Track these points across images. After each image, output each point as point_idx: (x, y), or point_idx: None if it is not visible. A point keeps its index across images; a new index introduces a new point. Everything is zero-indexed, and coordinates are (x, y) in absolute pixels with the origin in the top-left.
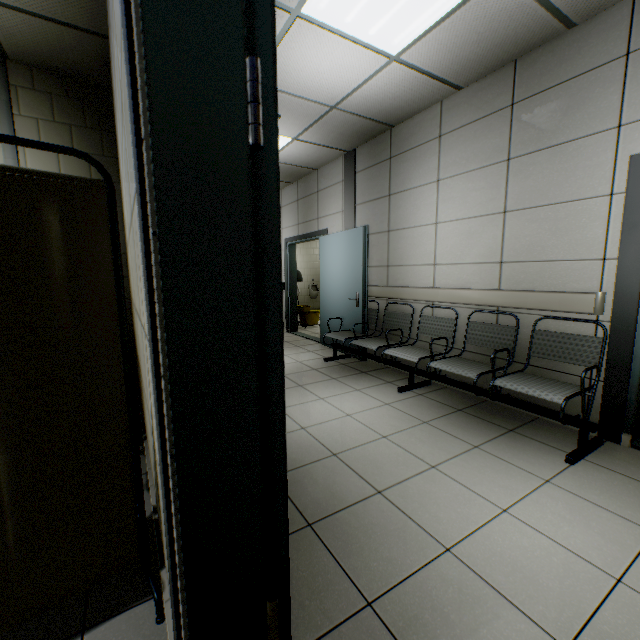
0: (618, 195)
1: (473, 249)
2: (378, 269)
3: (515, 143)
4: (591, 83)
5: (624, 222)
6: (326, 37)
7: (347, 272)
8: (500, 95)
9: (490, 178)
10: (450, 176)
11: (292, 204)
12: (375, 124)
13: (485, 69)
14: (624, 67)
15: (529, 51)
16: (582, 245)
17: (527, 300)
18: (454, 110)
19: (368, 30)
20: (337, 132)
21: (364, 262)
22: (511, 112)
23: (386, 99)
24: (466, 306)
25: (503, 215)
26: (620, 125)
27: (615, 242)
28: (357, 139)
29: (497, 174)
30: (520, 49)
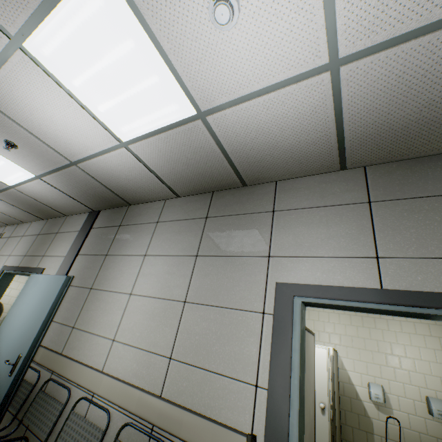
0: (268, 315)
1: (151, 333)
2: (64, 327)
3: (204, 244)
4: (253, 221)
5: (273, 345)
6: (56, 88)
7: (28, 322)
8: (201, 209)
9: (182, 266)
10: (155, 254)
11: (33, 236)
12: (115, 195)
13: (194, 188)
14: (272, 218)
15: (221, 189)
16: (240, 360)
17: (182, 423)
18: (172, 208)
19: (97, 105)
20: (81, 188)
21: (49, 315)
22: (205, 222)
23: (122, 178)
24: (124, 410)
25: (183, 304)
26: (270, 255)
27: (266, 366)
28: (101, 202)
29: (187, 264)
30: (216, 185)
